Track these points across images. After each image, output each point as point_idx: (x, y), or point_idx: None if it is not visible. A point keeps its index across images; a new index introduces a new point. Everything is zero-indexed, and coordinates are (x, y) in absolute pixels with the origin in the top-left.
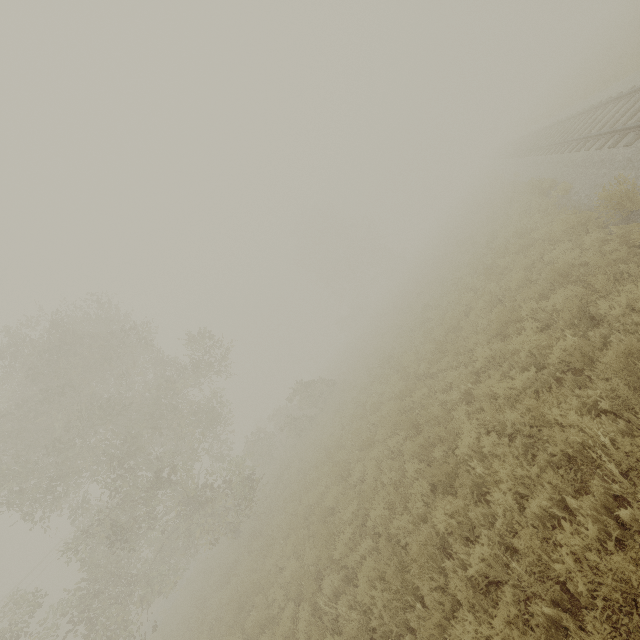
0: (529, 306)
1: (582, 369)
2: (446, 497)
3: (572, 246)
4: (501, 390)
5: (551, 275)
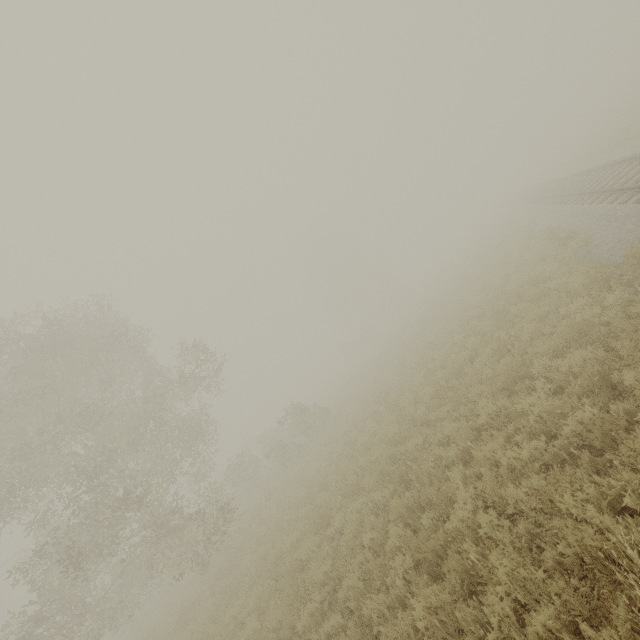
0: (541, 363)
1: (601, 447)
2: (431, 578)
3: (592, 302)
4: (504, 458)
5: (567, 330)
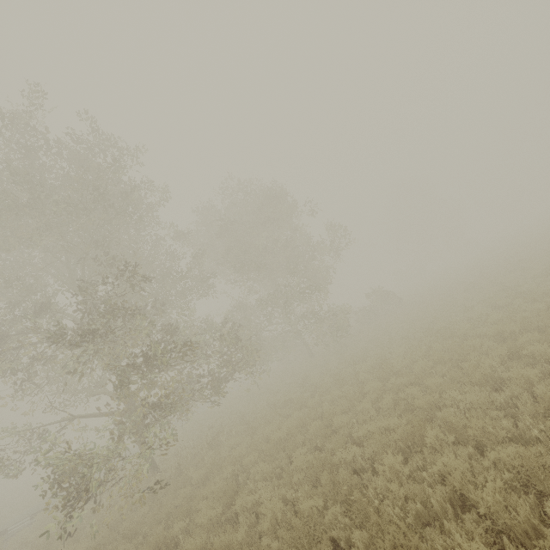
0: None
1: None
2: None
3: None
4: None
5: None
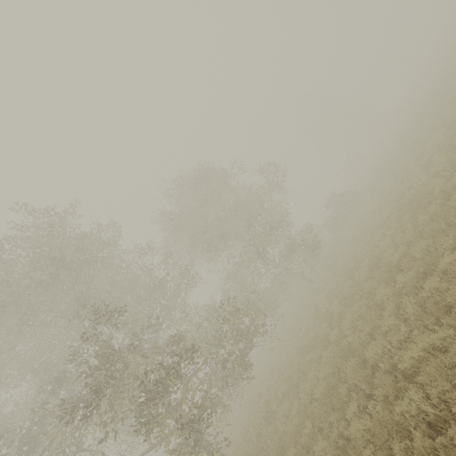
0: None
1: None
2: None
3: None
4: None
5: None
